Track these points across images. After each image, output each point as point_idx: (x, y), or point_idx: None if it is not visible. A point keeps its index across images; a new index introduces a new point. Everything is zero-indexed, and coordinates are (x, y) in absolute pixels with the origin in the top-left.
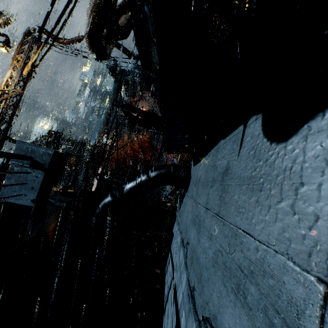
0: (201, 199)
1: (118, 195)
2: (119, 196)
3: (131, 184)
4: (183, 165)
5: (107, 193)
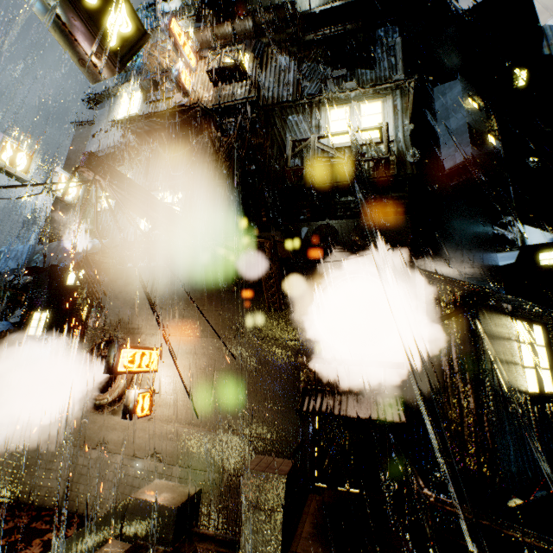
0: None
1: None
2: None
3: None
4: None
5: None
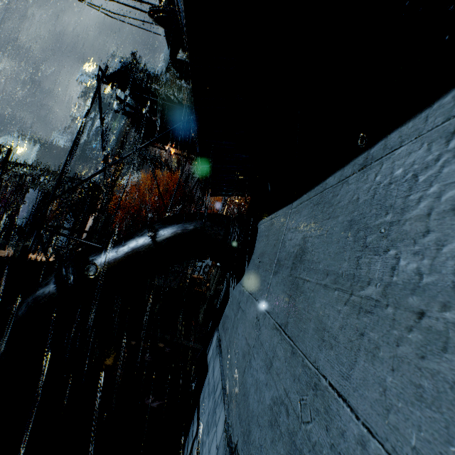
0: (373, 394)
1: (72, 280)
2: (74, 284)
3: (111, 253)
4: (237, 215)
5: (50, 275)
